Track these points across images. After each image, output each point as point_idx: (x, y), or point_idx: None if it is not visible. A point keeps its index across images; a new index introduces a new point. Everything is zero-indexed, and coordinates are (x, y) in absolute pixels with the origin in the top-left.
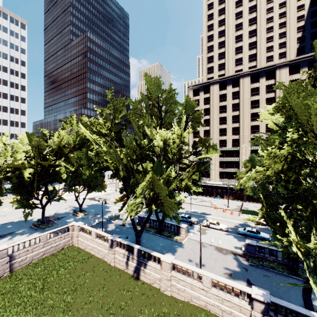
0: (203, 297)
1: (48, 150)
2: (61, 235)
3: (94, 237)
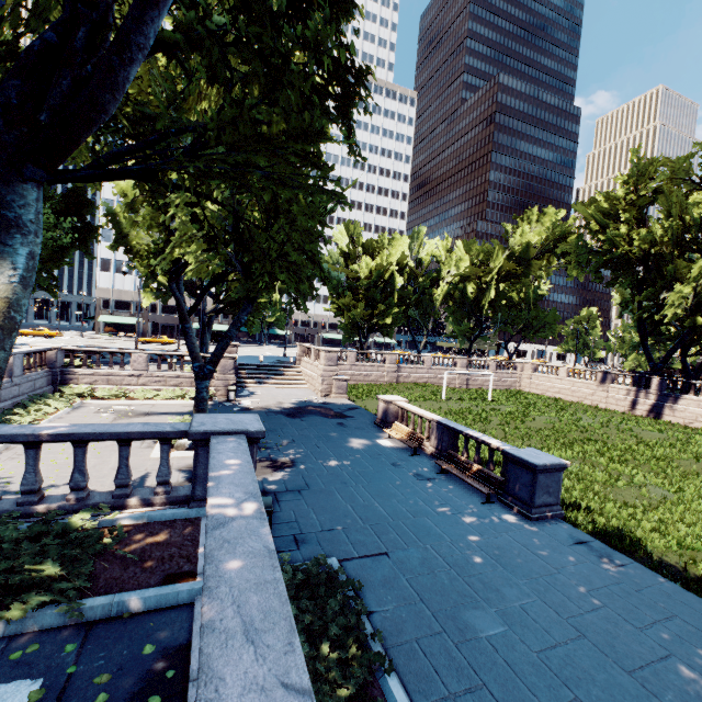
0: None
1: (507, 254)
2: (508, 371)
3: (563, 375)
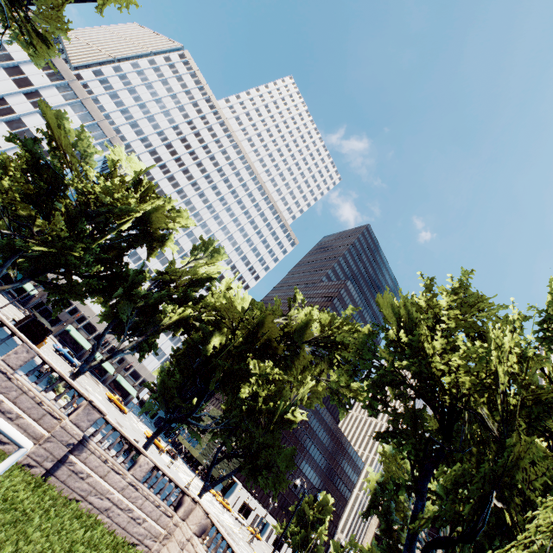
0: None
1: (281, 321)
2: (162, 501)
3: None
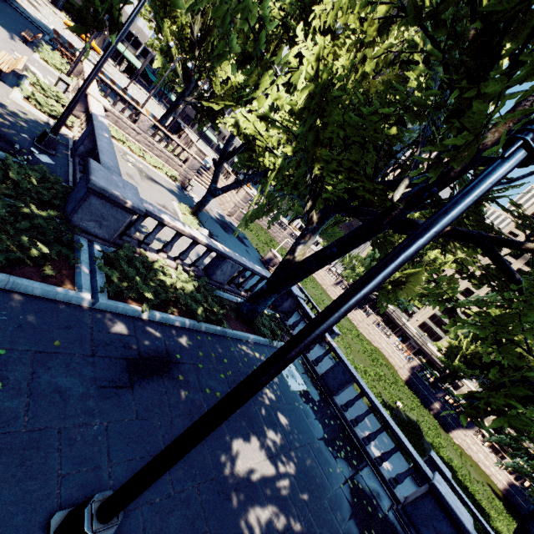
0: (383, 345)
1: None
2: None
3: (325, 269)
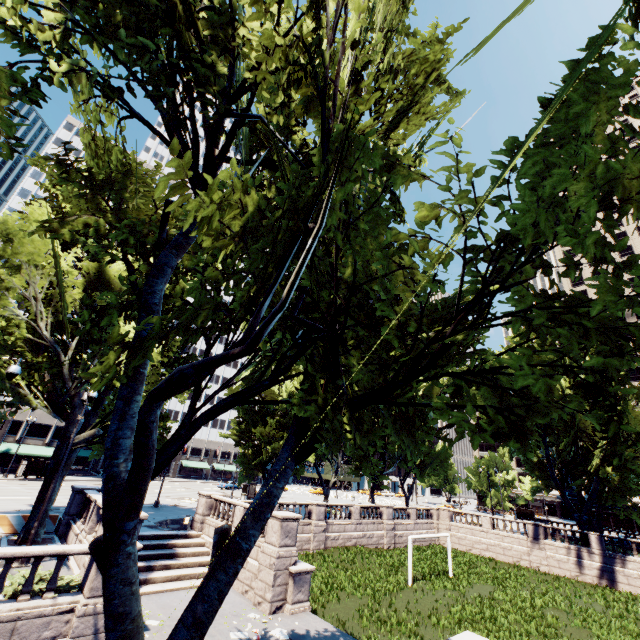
0: None
1: None
2: (426, 520)
3: (488, 526)
